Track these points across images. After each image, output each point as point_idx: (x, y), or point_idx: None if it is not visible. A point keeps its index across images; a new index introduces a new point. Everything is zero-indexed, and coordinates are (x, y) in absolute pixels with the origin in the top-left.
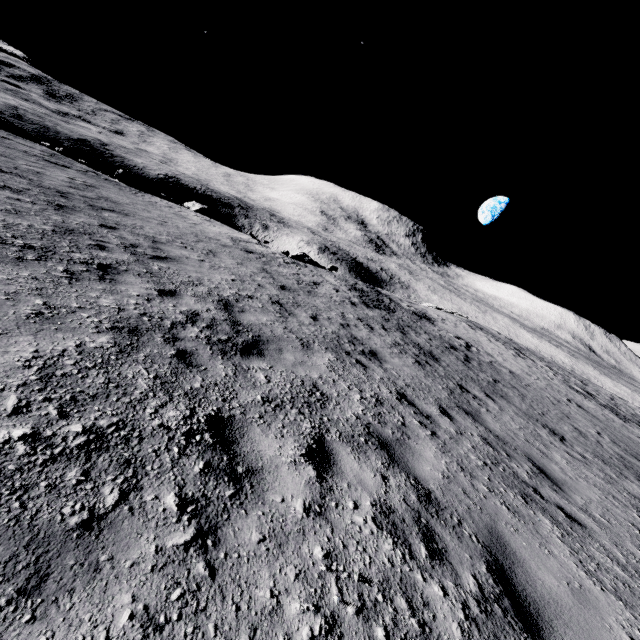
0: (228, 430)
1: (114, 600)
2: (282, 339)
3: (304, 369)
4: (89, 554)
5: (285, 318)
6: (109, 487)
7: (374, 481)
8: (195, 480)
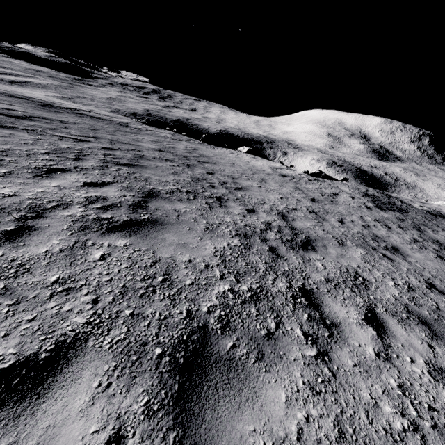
0: (312, 297)
1: (293, 373)
2: (324, 238)
3: (345, 260)
4: (275, 349)
5: (321, 223)
6: (269, 319)
7: (422, 347)
8: (306, 323)
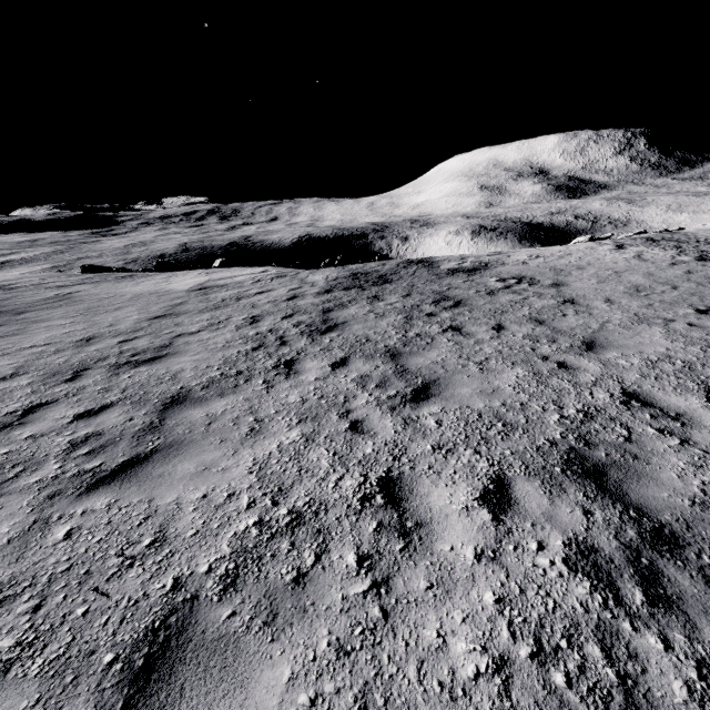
0: None
1: None
2: None
3: None
4: None
5: (53, 354)
6: None
7: None
8: None
